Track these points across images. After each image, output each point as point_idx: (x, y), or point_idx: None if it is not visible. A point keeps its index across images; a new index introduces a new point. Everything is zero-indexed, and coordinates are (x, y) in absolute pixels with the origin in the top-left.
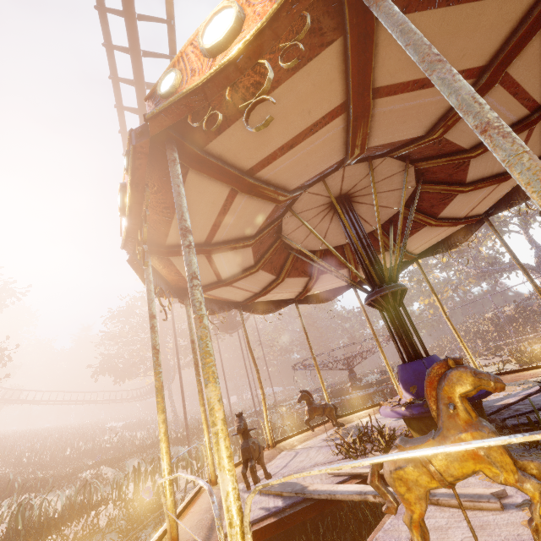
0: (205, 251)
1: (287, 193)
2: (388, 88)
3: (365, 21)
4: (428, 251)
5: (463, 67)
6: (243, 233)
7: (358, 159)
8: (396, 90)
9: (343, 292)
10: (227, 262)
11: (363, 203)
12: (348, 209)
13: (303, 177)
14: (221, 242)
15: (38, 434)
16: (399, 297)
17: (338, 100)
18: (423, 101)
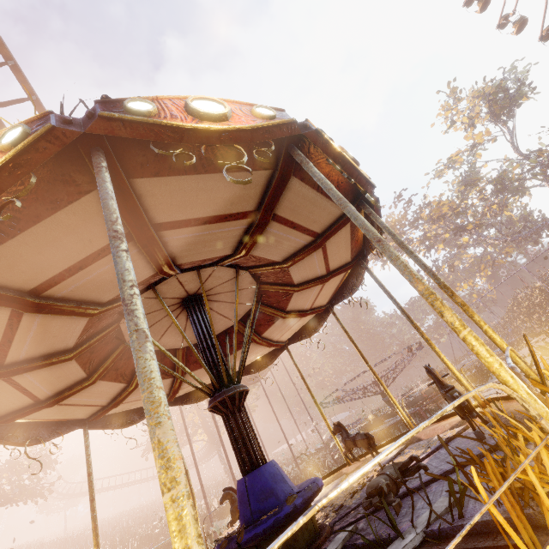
0: (43, 407)
1: (68, 351)
2: (45, 284)
3: None
4: (338, 296)
5: (104, 243)
6: (72, 381)
7: (146, 287)
8: (56, 281)
9: (279, 353)
10: (89, 397)
11: (218, 293)
12: (192, 311)
13: (67, 339)
14: (55, 394)
15: (111, 523)
16: (230, 403)
17: (5, 308)
18: (101, 270)
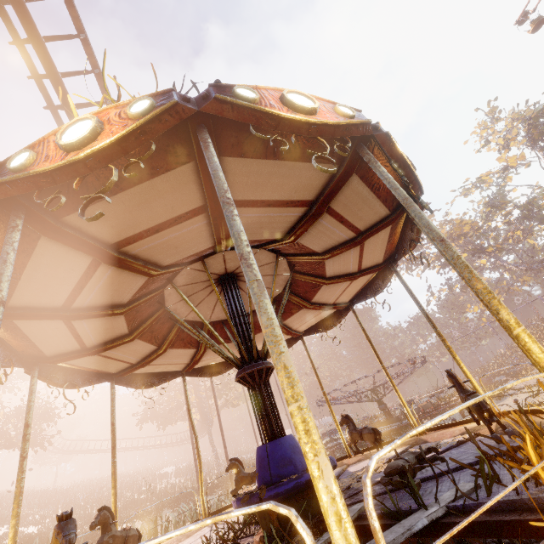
0: (87, 354)
1: (122, 306)
2: (125, 240)
3: (48, 225)
4: (361, 296)
5: (183, 211)
6: (115, 335)
7: (195, 259)
8: (135, 239)
9: (293, 343)
10: (124, 353)
11: None
12: (228, 288)
13: (124, 295)
14: (99, 344)
15: (98, 483)
16: (257, 376)
17: (88, 257)
18: (172, 235)
